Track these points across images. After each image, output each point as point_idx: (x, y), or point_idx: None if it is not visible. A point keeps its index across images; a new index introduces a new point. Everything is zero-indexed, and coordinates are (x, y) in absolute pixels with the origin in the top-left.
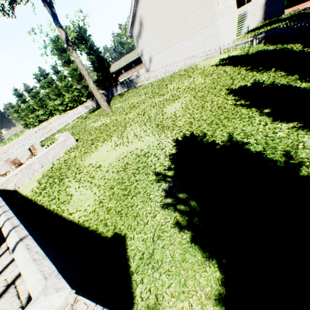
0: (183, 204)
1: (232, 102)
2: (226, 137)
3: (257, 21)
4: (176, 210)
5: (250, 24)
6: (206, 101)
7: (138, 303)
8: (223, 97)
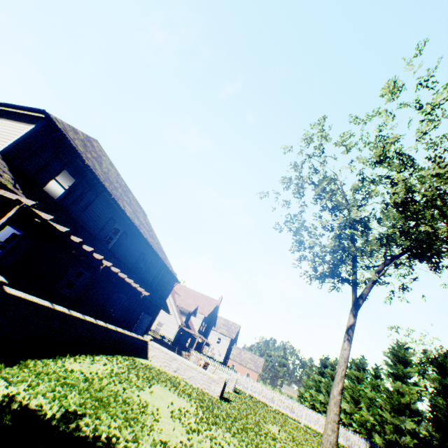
0: None
1: None
2: None
3: None
4: None
5: None
6: None
7: None
8: None
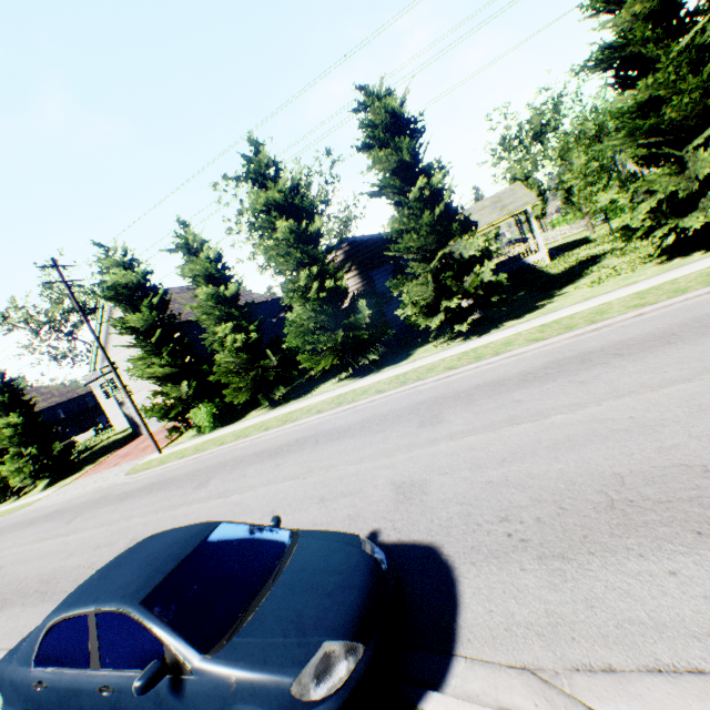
0: None
1: None
2: None
3: None
4: None
5: None
6: None
7: None
8: None
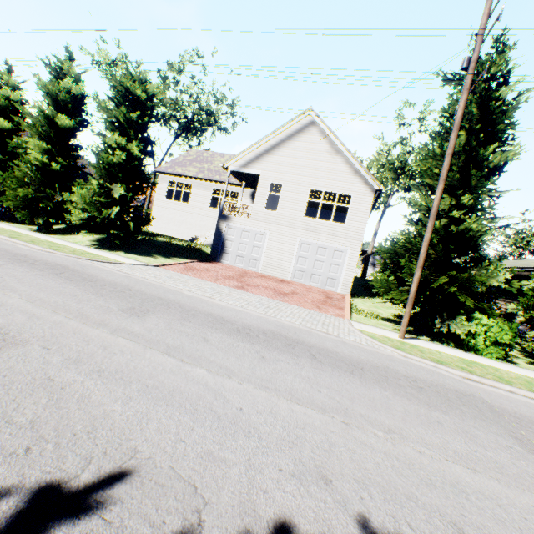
0: None
1: None
2: None
3: None
4: None
5: None
6: None
7: None
8: None
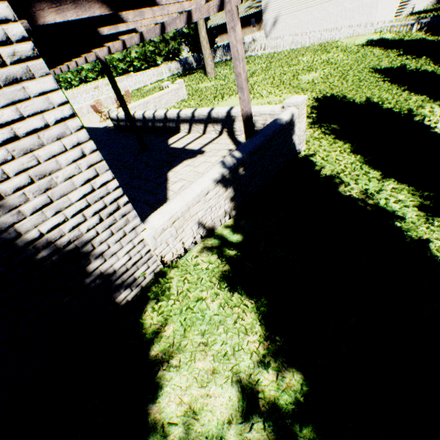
0: (327, 127)
1: (374, 79)
2: (364, 100)
3: (428, 2)
4: (320, 130)
5: (417, 4)
6: (348, 75)
7: (302, 153)
8: (366, 74)
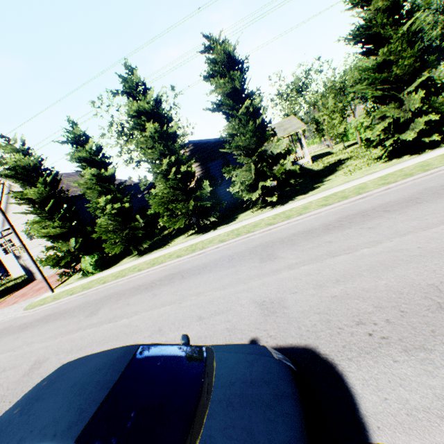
0: None
1: None
2: None
3: None
4: None
5: None
6: None
7: None
8: None
